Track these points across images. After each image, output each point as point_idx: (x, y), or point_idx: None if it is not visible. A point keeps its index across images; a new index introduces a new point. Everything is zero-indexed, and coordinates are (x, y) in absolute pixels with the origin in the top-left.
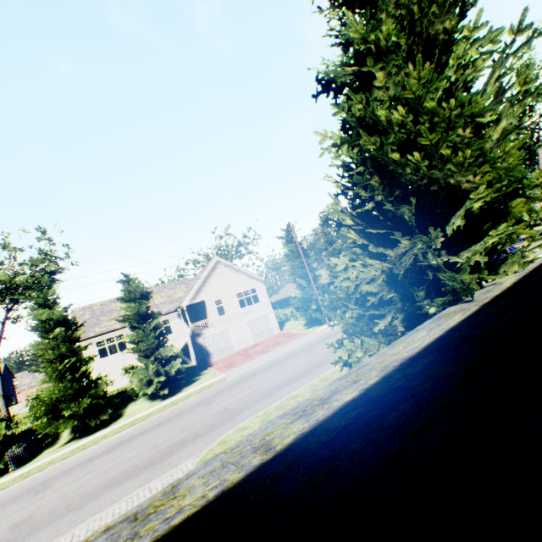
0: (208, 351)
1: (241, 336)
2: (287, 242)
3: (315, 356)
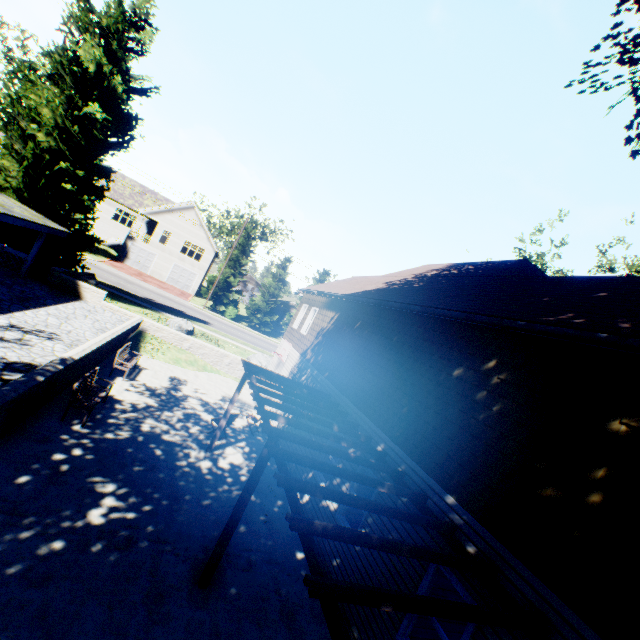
0: (128, 255)
1: (161, 269)
2: (245, 236)
3: (113, 279)
